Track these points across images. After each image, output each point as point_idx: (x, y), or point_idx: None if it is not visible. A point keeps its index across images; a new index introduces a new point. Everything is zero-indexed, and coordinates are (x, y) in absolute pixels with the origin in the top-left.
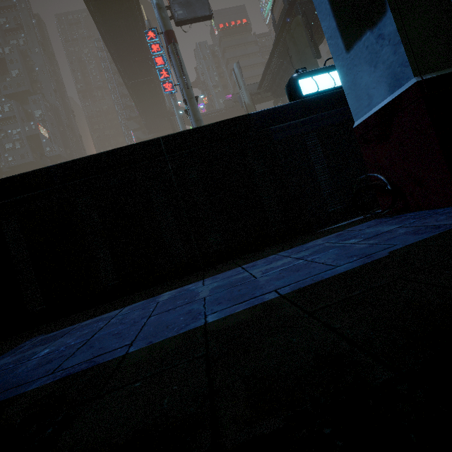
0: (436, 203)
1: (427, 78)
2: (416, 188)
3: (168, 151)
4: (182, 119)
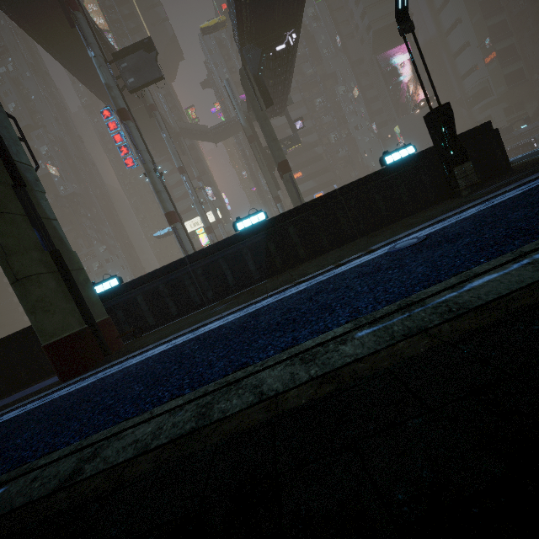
0: None
1: None
2: None
3: None
4: (176, 155)
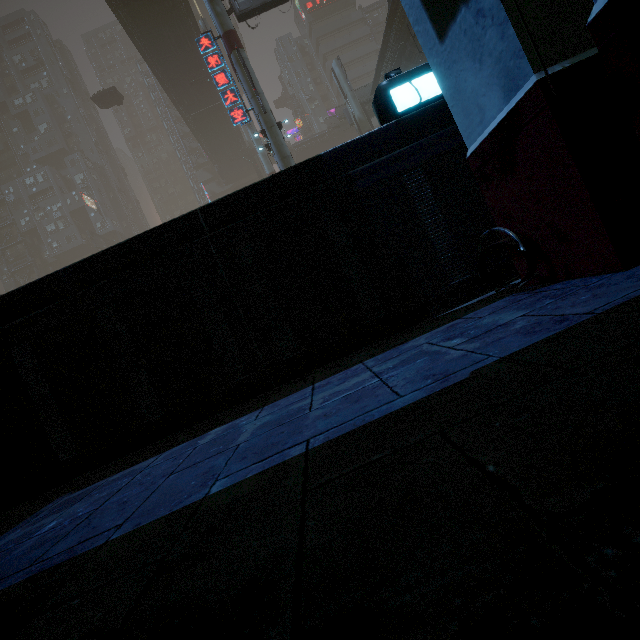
0: (590, 268)
1: (555, 72)
2: (561, 245)
3: (210, 227)
4: (267, 157)
